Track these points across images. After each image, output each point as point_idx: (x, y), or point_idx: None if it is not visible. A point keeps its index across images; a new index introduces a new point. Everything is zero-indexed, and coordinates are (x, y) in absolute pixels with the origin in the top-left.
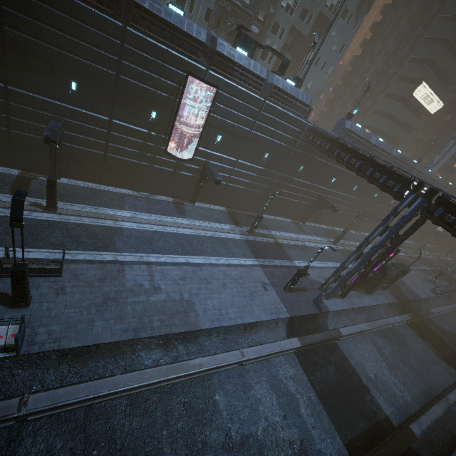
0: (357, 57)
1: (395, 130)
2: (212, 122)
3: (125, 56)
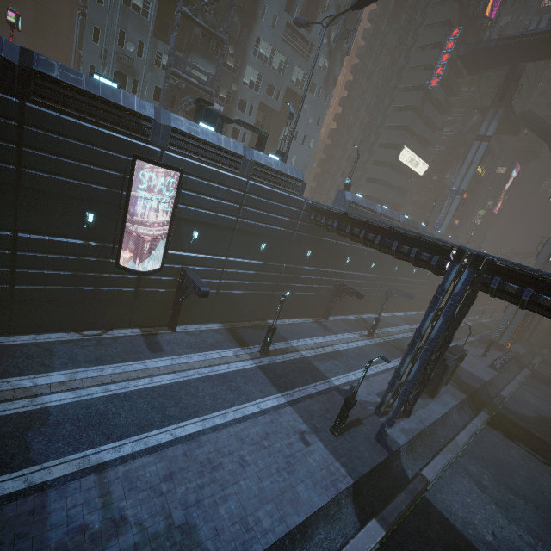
0: (333, 130)
1: (392, 196)
2: (182, 216)
3: (29, 142)
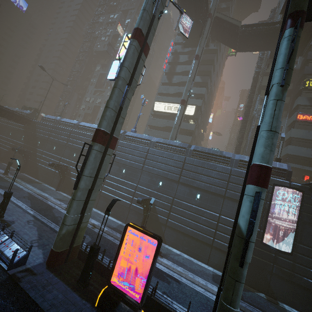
0: None
1: (161, 134)
2: None
3: None
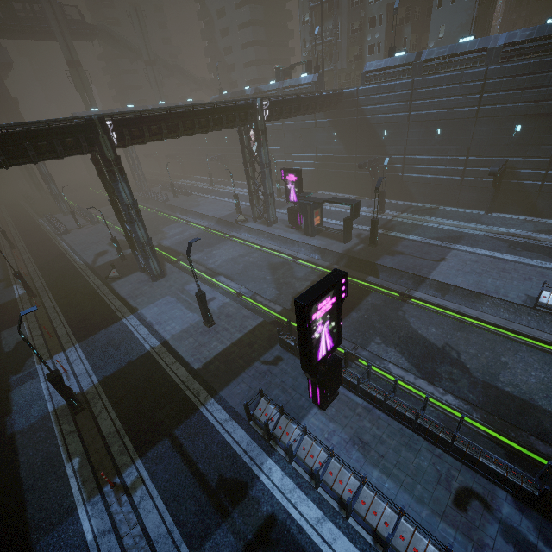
0: None
1: None
2: None
3: None
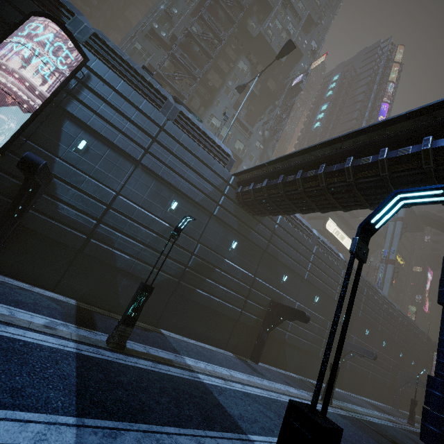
0: None
1: None
2: (70, 110)
3: None
